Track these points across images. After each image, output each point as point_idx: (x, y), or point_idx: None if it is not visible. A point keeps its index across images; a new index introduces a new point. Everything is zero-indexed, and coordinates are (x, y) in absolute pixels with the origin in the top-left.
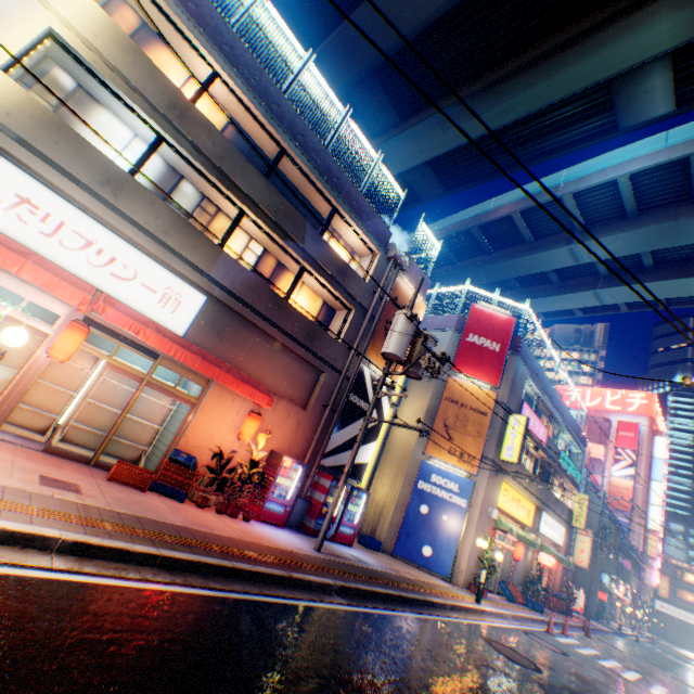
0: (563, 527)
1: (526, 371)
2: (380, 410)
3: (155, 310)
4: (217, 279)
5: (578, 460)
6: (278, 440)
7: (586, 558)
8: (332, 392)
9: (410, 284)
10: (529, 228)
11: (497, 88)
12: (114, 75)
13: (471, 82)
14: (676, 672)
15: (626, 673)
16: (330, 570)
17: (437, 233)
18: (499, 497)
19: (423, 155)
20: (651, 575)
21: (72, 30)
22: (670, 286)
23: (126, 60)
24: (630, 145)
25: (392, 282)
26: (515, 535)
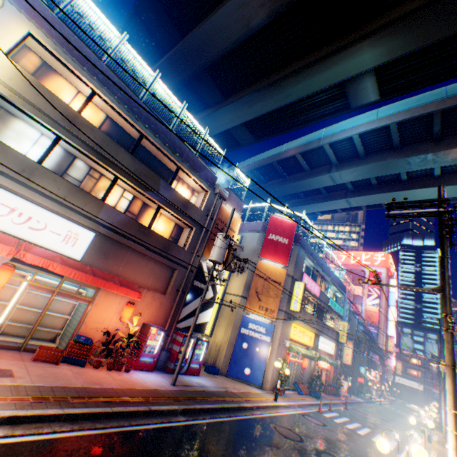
0: (333, 343)
1: (305, 254)
2: (214, 288)
3: (61, 246)
4: (102, 221)
5: (341, 301)
6: (148, 316)
7: (350, 359)
8: (182, 281)
9: (231, 207)
10: (307, 162)
11: (279, 83)
12: (24, 102)
13: (264, 78)
14: (396, 422)
15: (360, 430)
16: (178, 399)
17: (253, 165)
18: (291, 332)
19: (239, 120)
20: (390, 362)
21: None
22: (387, 196)
23: (32, 92)
24: (359, 116)
25: (218, 208)
26: (301, 354)
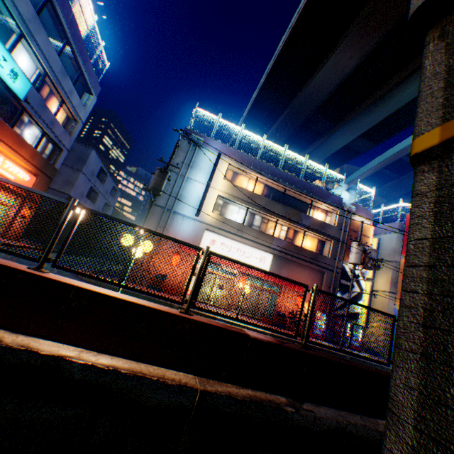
0: None
1: None
2: (359, 285)
3: (258, 264)
4: (274, 247)
5: None
6: None
7: None
8: (331, 280)
9: (360, 218)
10: None
11: (385, 96)
12: (233, 197)
13: (369, 96)
14: None
15: None
16: None
17: (378, 165)
18: None
19: (353, 135)
20: None
21: (222, 192)
22: None
23: (234, 191)
24: None
25: (348, 222)
26: None
